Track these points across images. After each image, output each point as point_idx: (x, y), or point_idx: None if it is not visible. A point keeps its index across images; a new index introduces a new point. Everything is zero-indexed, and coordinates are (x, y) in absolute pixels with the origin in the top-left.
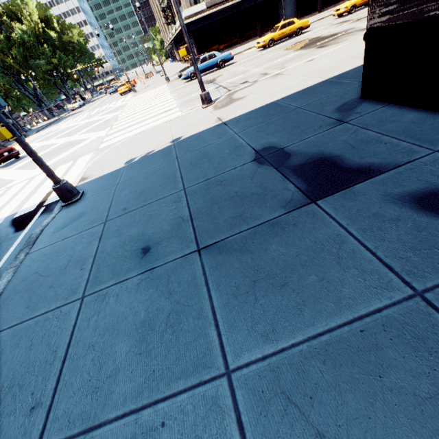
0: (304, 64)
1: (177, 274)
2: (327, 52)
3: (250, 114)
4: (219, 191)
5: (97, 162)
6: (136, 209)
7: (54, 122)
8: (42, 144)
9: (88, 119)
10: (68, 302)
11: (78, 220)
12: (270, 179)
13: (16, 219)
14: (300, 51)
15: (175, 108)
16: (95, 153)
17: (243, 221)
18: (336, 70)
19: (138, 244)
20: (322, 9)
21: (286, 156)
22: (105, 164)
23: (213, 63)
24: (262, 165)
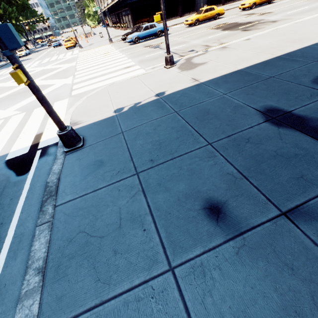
0: (244, 42)
1: (280, 242)
2: (258, 35)
3: (225, 78)
4: (254, 149)
5: (80, 108)
6: (167, 161)
7: (3, 66)
8: (0, 85)
9: (42, 66)
10: (155, 275)
11: (99, 169)
12: (303, 141)
13: (9, 161)
14: (228, 32)
15: (134, 66)
16: (70, 99)
17: (312, 184)
18: (281, 50)
19: (200, 202)
20: (225, 2)
21: (300, 120)
22: (91, 111)
23: (153, 32)
24: (281, 126)
